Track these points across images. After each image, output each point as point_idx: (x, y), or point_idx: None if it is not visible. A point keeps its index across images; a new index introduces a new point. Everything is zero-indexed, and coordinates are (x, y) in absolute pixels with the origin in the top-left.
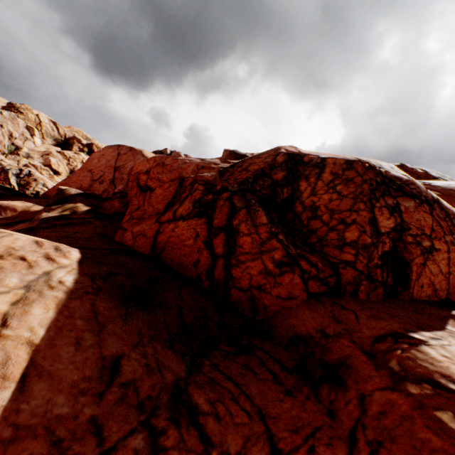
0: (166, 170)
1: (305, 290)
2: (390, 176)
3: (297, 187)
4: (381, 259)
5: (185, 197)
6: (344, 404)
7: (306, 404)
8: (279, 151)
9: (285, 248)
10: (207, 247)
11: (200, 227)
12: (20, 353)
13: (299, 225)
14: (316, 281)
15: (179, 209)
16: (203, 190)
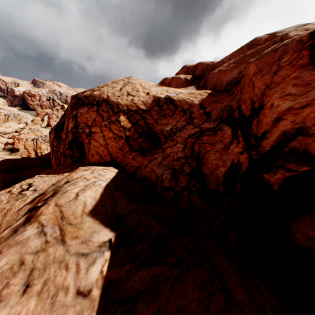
0: None
1: (56, 164)
2: (82, 97)
3: None
4: (68, 144)
5: None
6: None
7: None
8: None
9: (53, 147)
10: None
11: None
12: None
13: None
14: (57, 159)
15: None
16: None
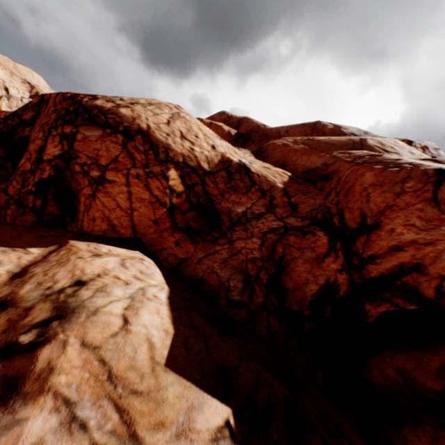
0: None
1: None
2: (90, 106)
3: (36, 125)
4: (38, 186)
5: None
6: None
7: None
8: None
9: None
10: None
11: None
12: None
13: None
14: None
15: None
16: None
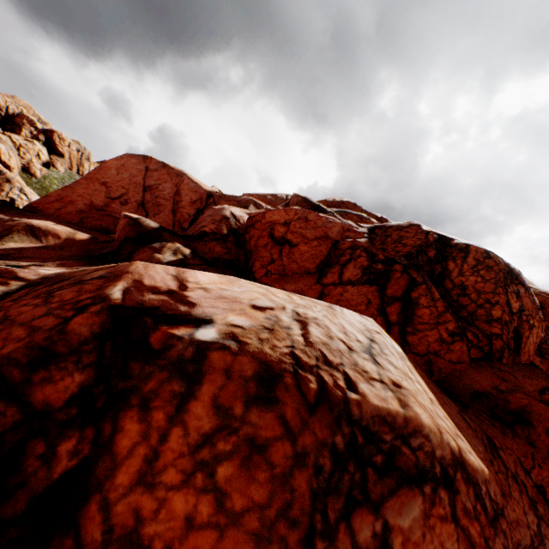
0: (309, 226)
1: (468, 356)
2: (510, 267)
3: (446, 266)
4: (512, 332)
5: (347, 262)
6: (536, 436)
7: (515, 439)
8: (425, 229)
9: (455, 321)
10: (381, 314)
11: (372, 295)
12: (443, 411)
13: (449, 299)
14: (476, 348)
15: (345, 273)
16: (366, 257)
